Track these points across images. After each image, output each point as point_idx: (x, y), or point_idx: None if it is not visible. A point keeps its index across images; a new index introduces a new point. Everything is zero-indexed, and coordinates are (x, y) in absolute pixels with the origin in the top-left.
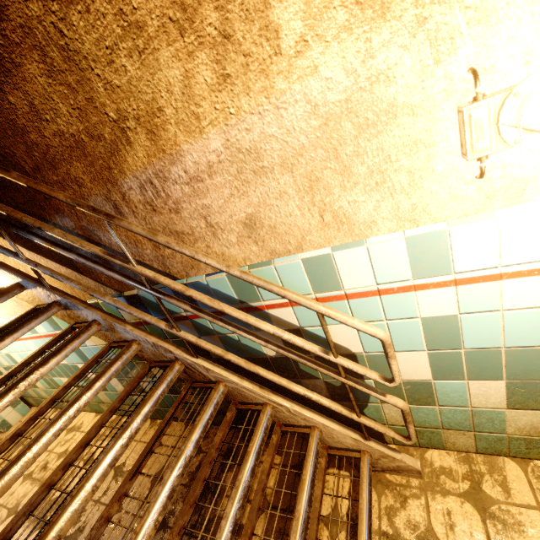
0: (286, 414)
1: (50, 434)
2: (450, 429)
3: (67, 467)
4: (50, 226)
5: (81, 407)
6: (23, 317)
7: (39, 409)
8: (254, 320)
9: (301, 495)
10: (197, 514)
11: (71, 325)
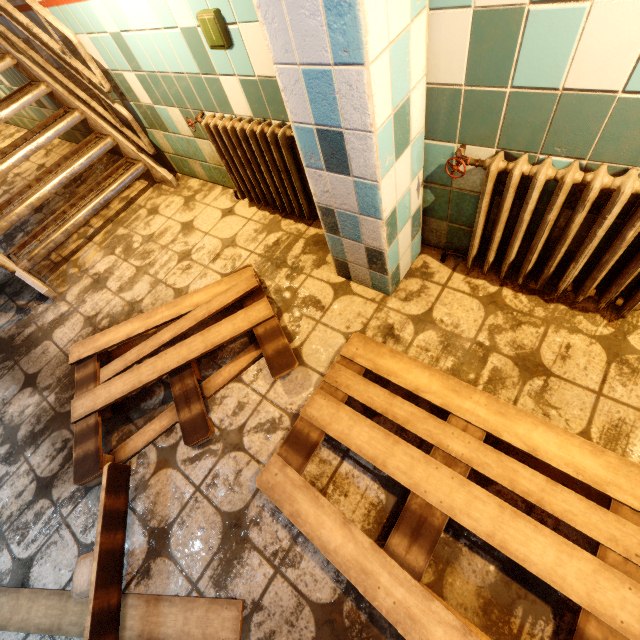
0: (93, 122)
1: None
2: (189, 157)
3: None
4: None
5: None
6: None
7: None
8: (11, 9)
9: (77, 160)
10: (68, 189)
11: None
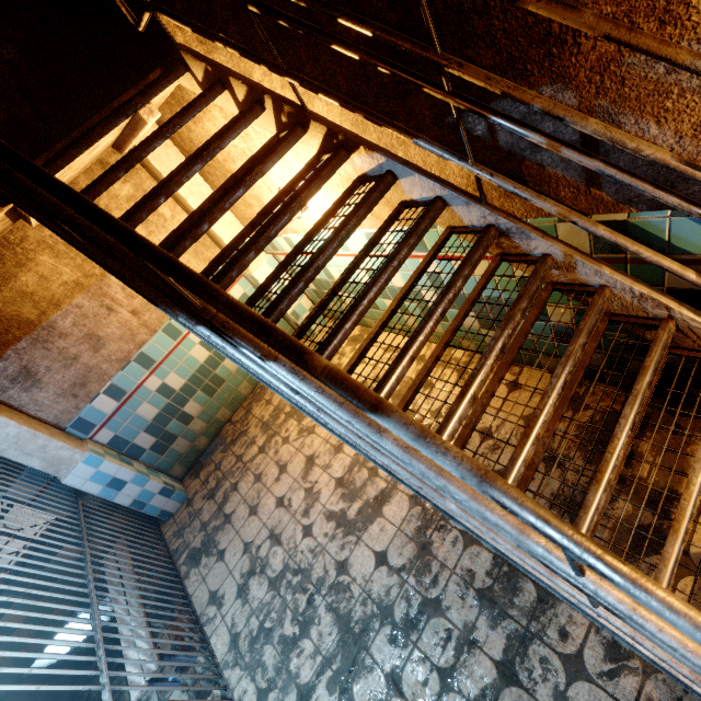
0: None
1: (560, 388)
2: None
3: (560, 418)
4: (578, 113)
5: (575, 364)
6: (443, 243)
7: (511, 356)
8: None
9: None
10: None
11: (499, 256)
